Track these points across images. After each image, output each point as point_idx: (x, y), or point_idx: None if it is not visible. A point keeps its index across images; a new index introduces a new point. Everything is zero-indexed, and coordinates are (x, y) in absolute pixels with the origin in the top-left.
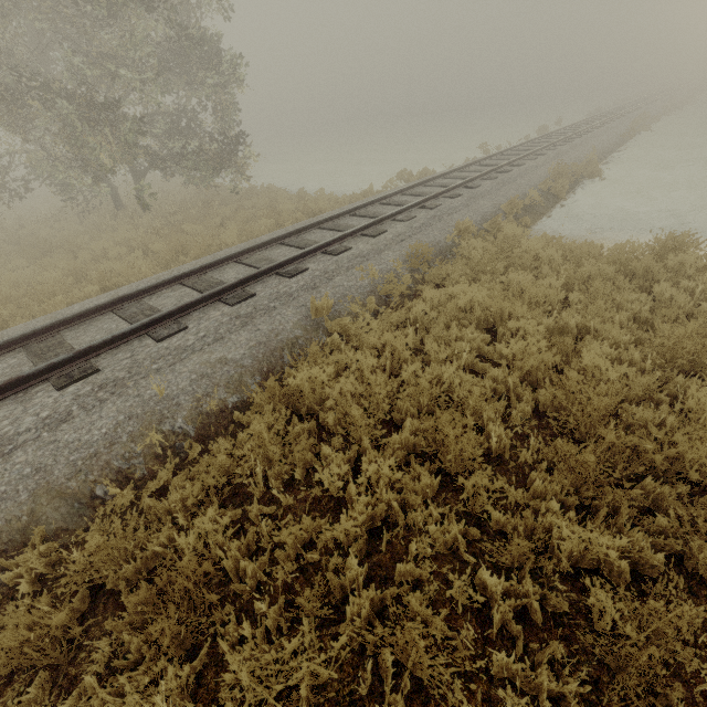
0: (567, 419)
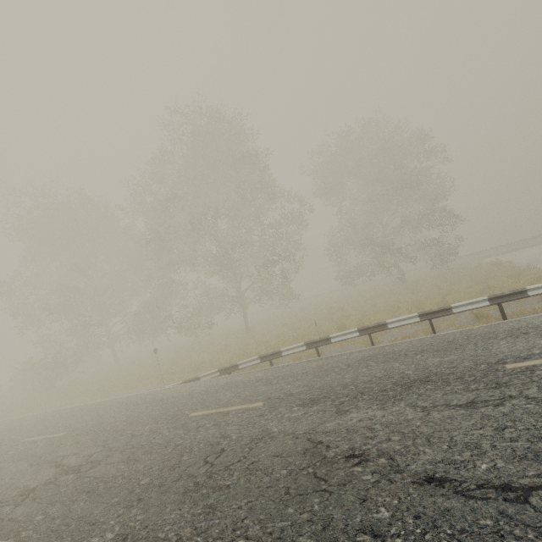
0: None
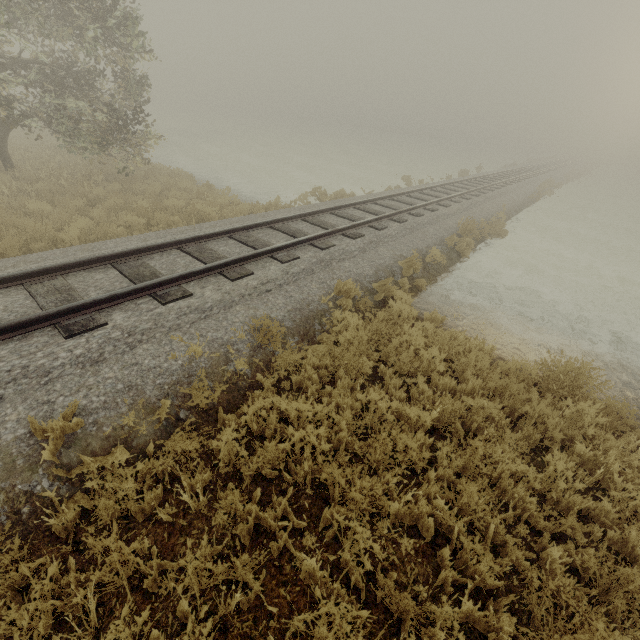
0: None
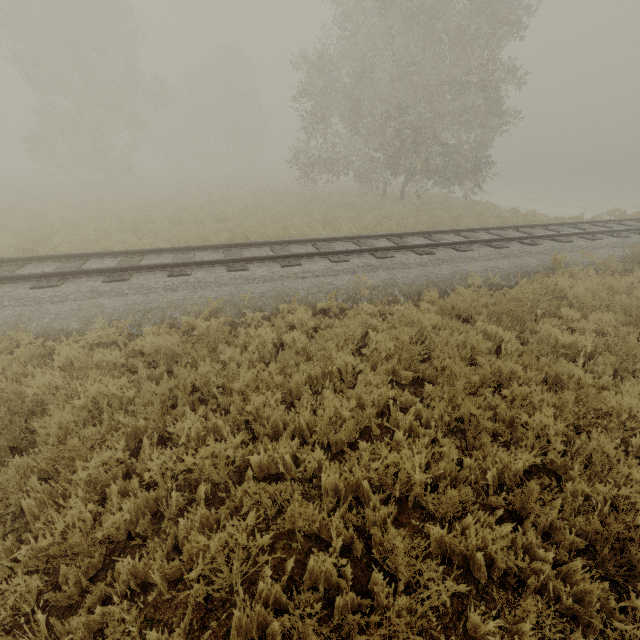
0: None
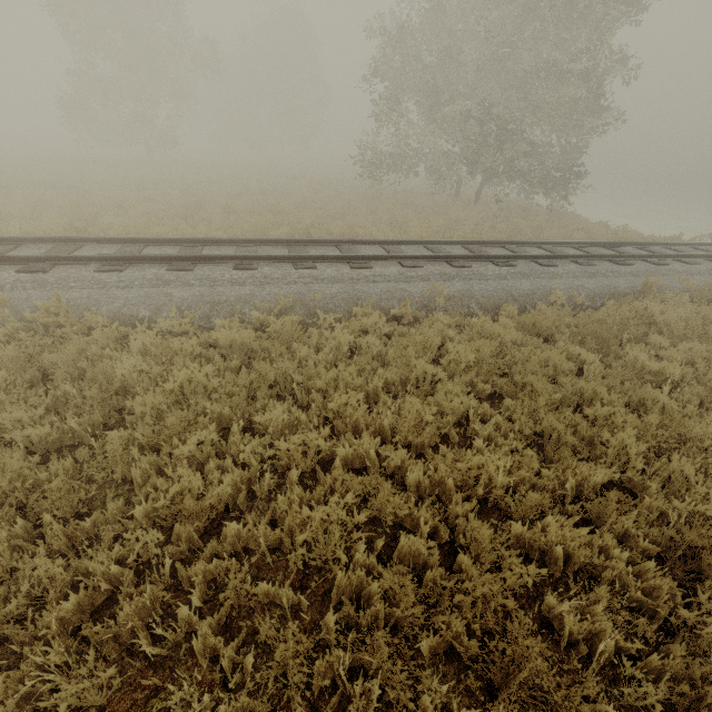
0: None
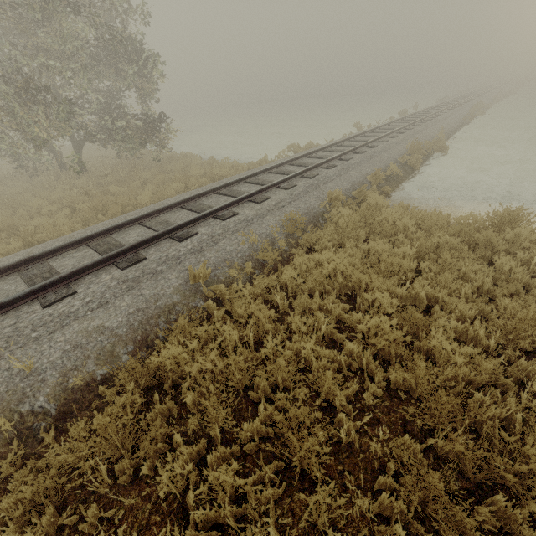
0: (415, 410)
